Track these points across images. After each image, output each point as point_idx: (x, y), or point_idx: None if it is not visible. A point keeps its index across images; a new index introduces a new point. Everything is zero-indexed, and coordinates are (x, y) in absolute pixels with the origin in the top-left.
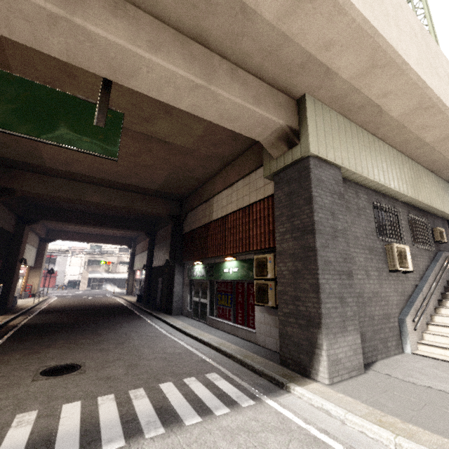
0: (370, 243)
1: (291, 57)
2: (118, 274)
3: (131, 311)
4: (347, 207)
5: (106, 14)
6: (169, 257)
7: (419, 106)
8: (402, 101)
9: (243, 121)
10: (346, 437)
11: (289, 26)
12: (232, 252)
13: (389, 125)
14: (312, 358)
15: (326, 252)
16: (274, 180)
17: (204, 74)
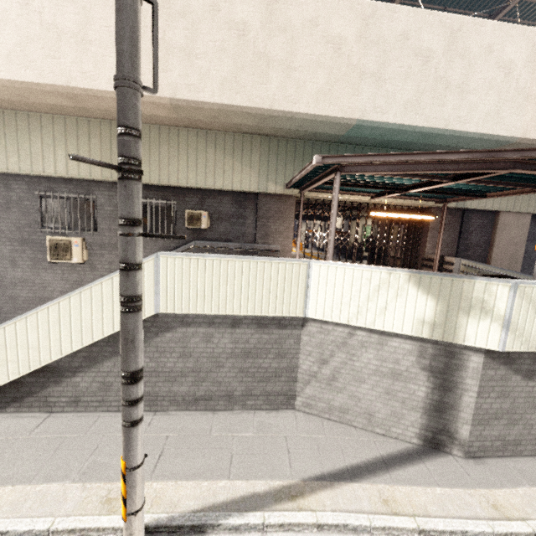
0: (24, 236)
1: None
2: None
3: None
4: None
5: None
6: None
7: None
8: None
9: None
10: None
11: None
12: None
13: None
14: None
15: None
16: None
17: None
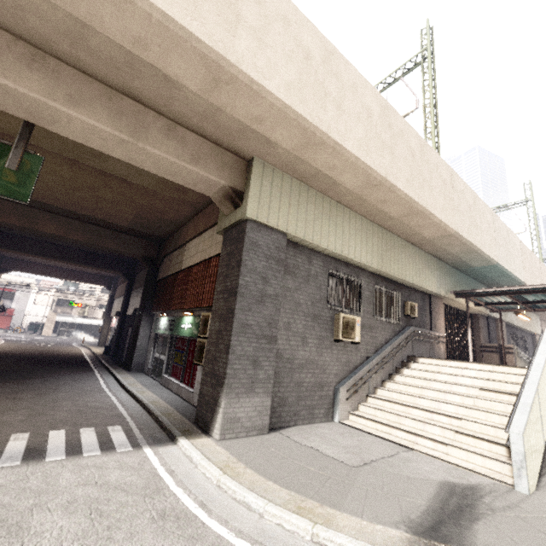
0: (315, 311)
1: (228, 124)
2: (95, 320)
3: (87, 364)
4: (293, 273)
5: (21, 66)
6: (139, 306)
7: (368, 183)
8: (350, 176)
9: (184, 177)
10: (186, 475)
11: (215, 99)
12: (189, 306)
13: (349, 196)
14: (213, 416)
15: (246, 315)
16: (223, 237)
17: (132, 130)
